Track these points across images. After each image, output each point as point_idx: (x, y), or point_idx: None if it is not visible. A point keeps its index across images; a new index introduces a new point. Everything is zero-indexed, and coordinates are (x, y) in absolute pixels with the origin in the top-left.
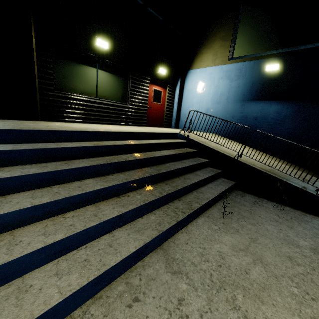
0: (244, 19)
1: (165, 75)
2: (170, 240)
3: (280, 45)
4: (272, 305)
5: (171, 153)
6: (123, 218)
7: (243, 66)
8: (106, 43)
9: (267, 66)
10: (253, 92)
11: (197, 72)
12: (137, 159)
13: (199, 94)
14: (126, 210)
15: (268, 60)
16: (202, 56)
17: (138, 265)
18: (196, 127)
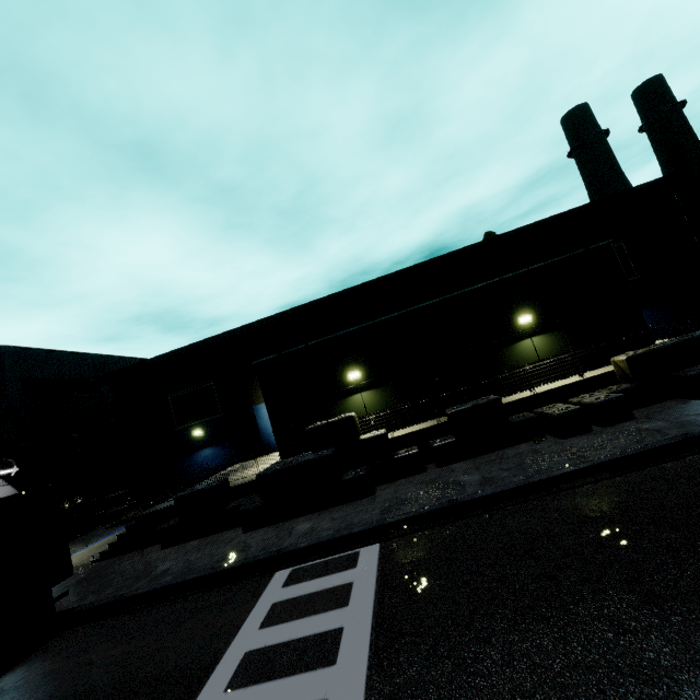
0: None
1: None
2: None
3: None
4: None
5: None
6: None
7: None
8: None
9: None
10: None
11: None
12: None
13: None
14: None
15: None
16: None
17: None
18: None
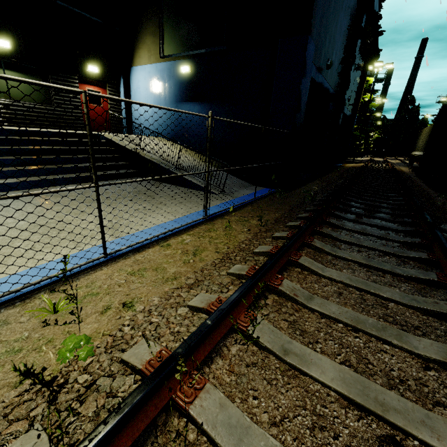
0: (167, 15)
1: (100, 73)
2: (37, 189)
3: (194, 46)
4: (64, 198)
5: (74, 148)
6: (0, 174)
7: (172, 65)
8: (7, 42)
9: (182, 67)
10: (182, 93)
11: (138, 69)
12: (30, 148)
13: (143, 95)
14: (2, 170)
15: (187, 61)
16: (139, 52)
17: (5, 192)
18: (147, 132)
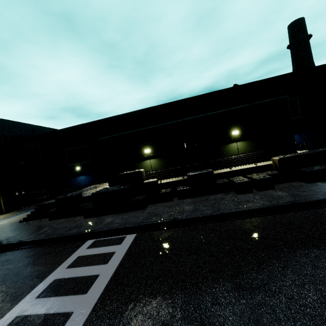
0: None
1: None
2: None
3: None
4: None
5: None
6: None
7: None
8: None
9: None
10: None
11: None
12: None
13: None
14: None
15: None
16: None
17: None
18: None
